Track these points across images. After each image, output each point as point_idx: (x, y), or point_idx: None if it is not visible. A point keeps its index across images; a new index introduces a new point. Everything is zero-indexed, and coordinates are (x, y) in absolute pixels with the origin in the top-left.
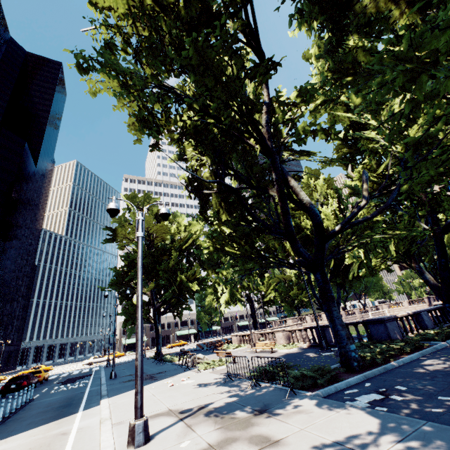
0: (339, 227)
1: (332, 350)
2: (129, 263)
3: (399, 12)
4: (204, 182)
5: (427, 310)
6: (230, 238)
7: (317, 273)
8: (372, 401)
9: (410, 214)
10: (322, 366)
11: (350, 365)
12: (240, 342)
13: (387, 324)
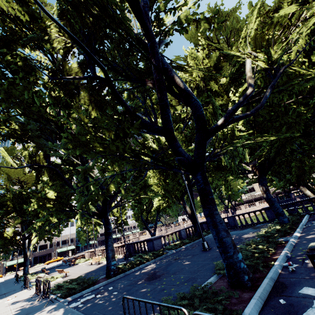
0: (113, 192)
1: (128, 259)
2: (0, 204)
3: (92, 106)
4: (39, 157)
5: (185, 228)
6: (45, 199)
7: (102, 218)
8: (86, 300)
9: (173, 177)
10: (92, 278)
11: (109, 274)
12: (91, 256)
13: (154, 241)
